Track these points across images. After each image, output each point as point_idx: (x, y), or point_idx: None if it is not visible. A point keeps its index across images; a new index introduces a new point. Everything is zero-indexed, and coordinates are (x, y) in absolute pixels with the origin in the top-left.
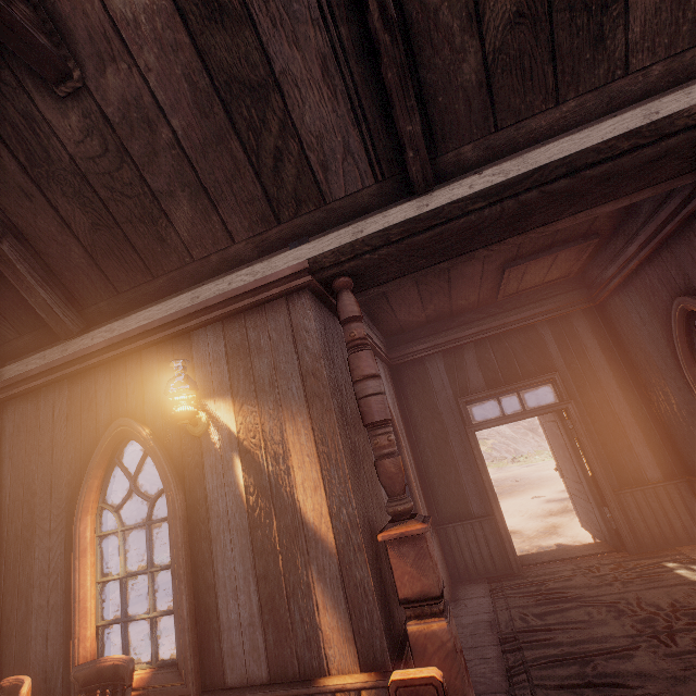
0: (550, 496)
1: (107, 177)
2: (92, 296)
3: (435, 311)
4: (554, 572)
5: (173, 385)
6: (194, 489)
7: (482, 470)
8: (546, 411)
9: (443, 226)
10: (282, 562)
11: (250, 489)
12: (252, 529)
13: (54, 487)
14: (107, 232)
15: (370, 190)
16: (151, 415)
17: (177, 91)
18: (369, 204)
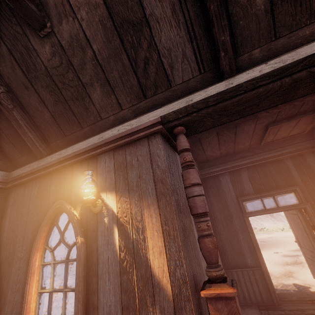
0: (285, 253)
1: (61, 77)
2: (54, 137)
3: (225, 150)
4: (302, 309)
5: (86, 184)
6: (91, 244)
7: (253, 239)
8: (292, 208)
9: (241, 95)
10: (137, 299)
11: (122, 248)
12: (121, 274)
13: (26, 234)
14: (61, 105)
15: (196, 79)
16: (74, 199)
17: (96, 30)
18: (195, 87)
